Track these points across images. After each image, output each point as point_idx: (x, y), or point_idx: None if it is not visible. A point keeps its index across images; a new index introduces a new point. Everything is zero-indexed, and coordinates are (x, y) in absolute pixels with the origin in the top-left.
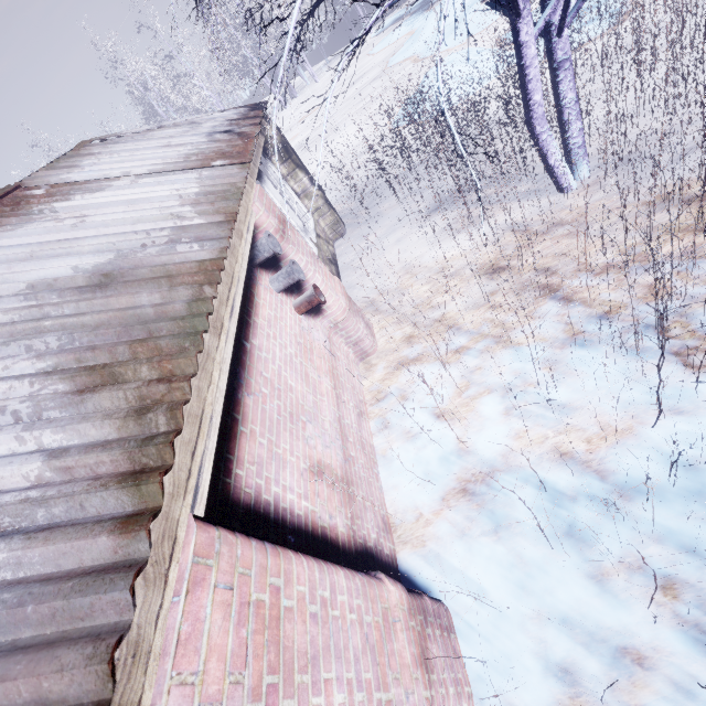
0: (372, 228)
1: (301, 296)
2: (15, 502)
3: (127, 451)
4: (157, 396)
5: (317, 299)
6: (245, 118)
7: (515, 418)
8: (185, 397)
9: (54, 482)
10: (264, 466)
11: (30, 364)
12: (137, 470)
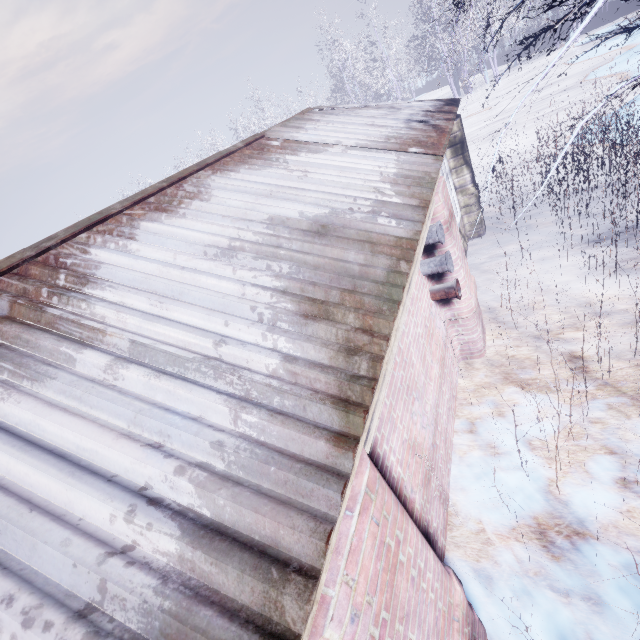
0: (514, 238)
1: (441, 284)
2: (263, 383)
3: (339, 380)
4: (359, 343)
5: (455, 293)
6: (439, 111)
7: (633, 494)
8: (381, 353)
9: (284, 379)
10: (383, 423)
11: (270, 280)
12: (343, 398)
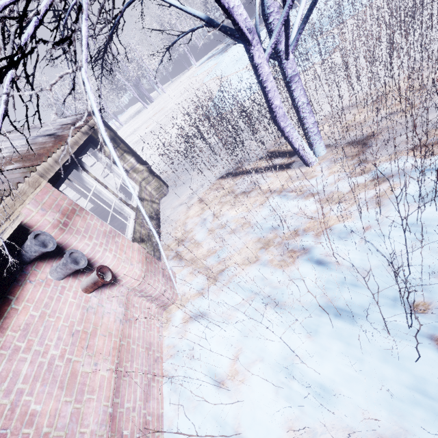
0: (184, 190)
1: (88, 277)
2: None
3: None
4: None
5: (99, 281)
6: (75, 123)
7: (284, 400)
8: None
9: None
10: None
11: None
12: None
